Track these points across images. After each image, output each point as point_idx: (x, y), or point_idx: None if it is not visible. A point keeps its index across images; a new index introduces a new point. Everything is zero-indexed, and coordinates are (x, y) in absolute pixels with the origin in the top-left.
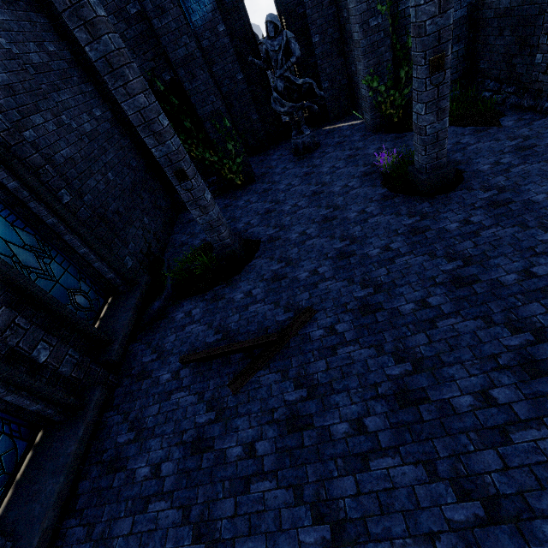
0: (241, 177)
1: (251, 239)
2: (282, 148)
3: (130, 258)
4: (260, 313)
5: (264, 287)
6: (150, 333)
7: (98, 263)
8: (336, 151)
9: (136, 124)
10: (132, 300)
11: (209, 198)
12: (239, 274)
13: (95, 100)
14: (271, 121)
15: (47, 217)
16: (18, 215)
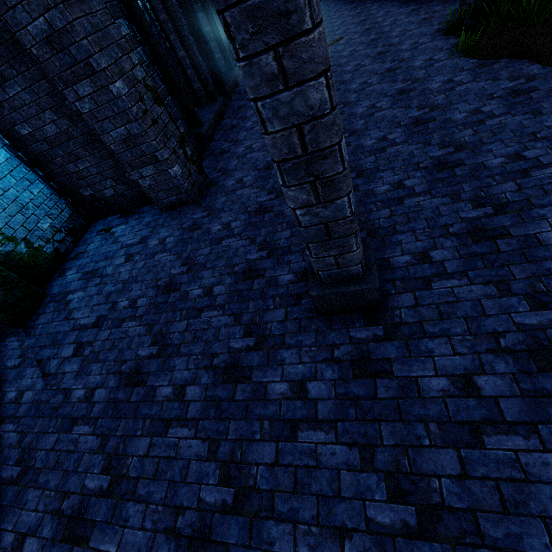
0: None
1: None
2: None
3: None
4: None
5: None
6: None
7: None
8: None
9: None
10: None
11: None
12: None
13: None
14: None
15: None
16: None
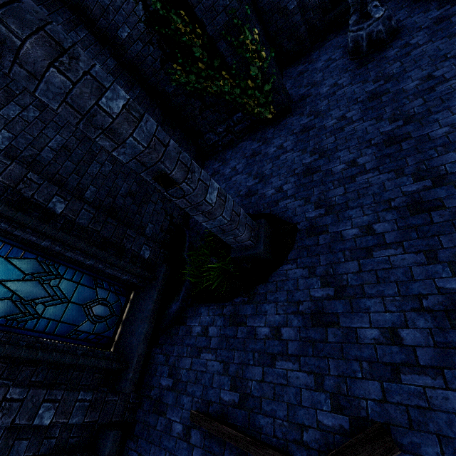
0: (271, 110)
1: (282, 221)
2: (330, 47)
3: (147, 245)
4: (292, 386)
5: (298, 329)
6: (169, 341)
7: (108, 270)
8: (436, 41)
9: (72, 121)
10: (148, 305)
11: (214, 197)
12: (264, 285)
13: (90, 49)
14: (316, 4)
15: (39, 241)
16: (13, 242)
